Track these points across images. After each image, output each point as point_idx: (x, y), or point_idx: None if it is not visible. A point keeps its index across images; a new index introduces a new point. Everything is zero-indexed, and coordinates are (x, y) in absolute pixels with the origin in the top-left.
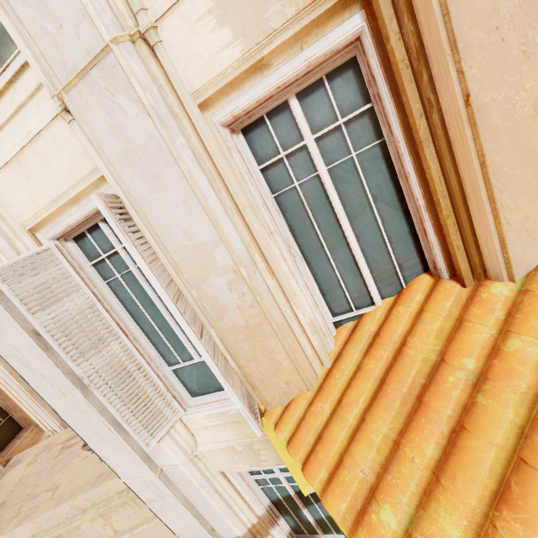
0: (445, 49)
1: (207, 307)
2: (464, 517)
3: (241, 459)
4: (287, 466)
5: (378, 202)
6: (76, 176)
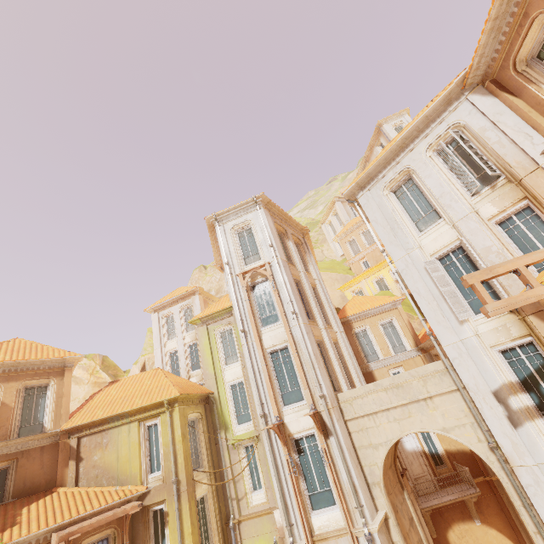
0: None
1: (488, 264)
2: None
3: (500, 335)
4: None
5: (543, 233)
6: (450, 239)
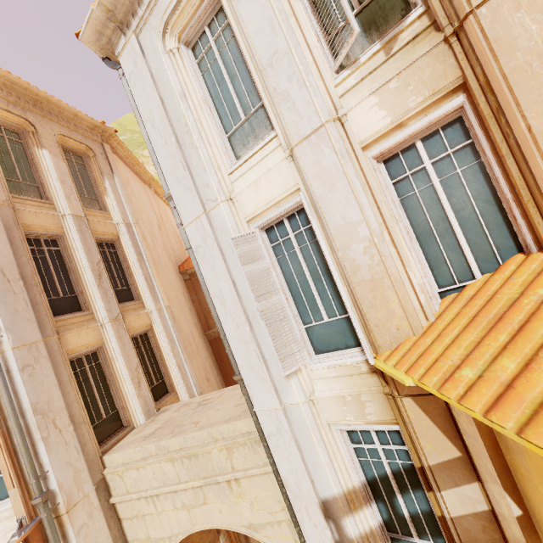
0: (513, 106)
1: (346, 265)
2: (519, 357)
3: (348, 410)
4: (394, 373)
5: (477, 200)
6: (284, 189)
